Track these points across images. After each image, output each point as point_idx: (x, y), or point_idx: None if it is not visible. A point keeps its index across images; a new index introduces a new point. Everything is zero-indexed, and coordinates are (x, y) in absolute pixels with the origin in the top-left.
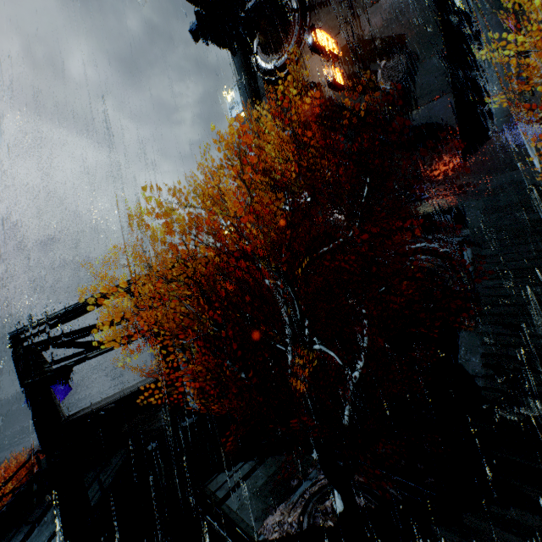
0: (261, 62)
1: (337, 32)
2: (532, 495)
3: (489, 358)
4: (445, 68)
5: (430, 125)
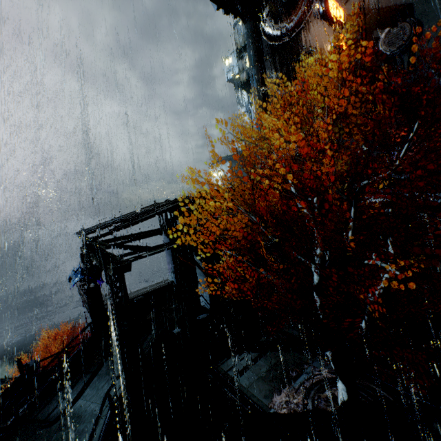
0: (268, 29)
1: (344, 2)
2: None
3: None
4: None
5: (426, 89)
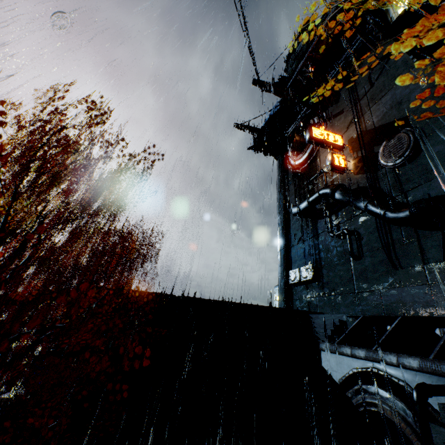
0: (291, 160)
1: (345, 130)
2: None
3: None
4: None
5: (442, 197)
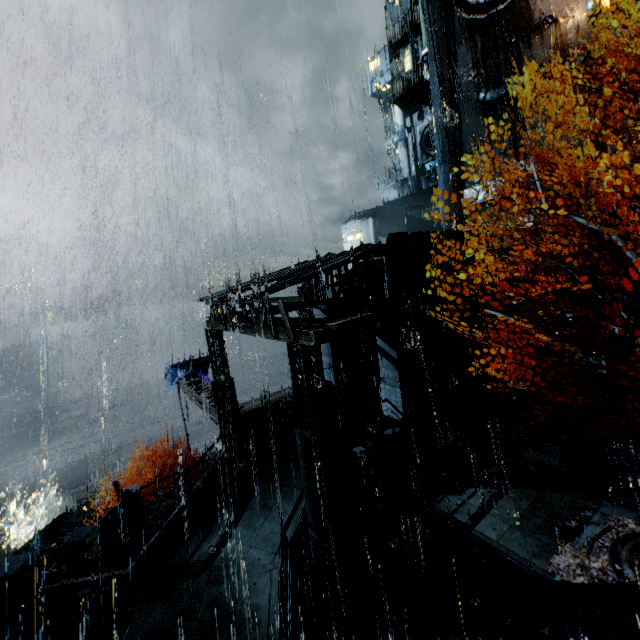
0: None
1: None
2: None
3: None
4: None
5: None
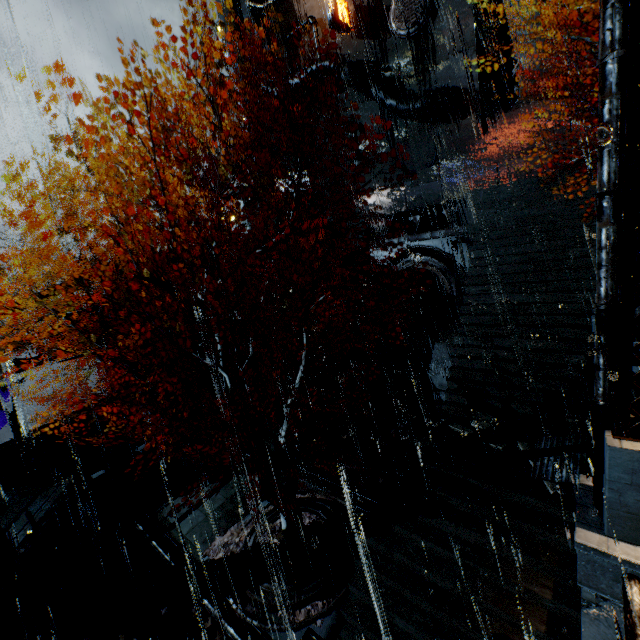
0: None
1: None
2: (455, 505)
3: (455, 371)
4: (470, 10)
5: (447, 90)
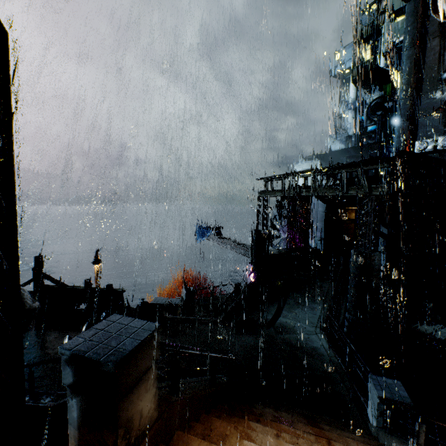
0: (443, 4)
1: None
2: None
3: None
4: None
5: None
